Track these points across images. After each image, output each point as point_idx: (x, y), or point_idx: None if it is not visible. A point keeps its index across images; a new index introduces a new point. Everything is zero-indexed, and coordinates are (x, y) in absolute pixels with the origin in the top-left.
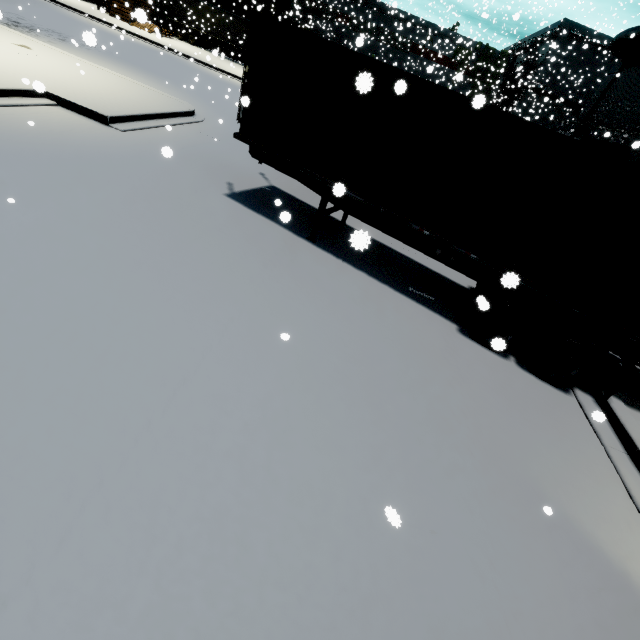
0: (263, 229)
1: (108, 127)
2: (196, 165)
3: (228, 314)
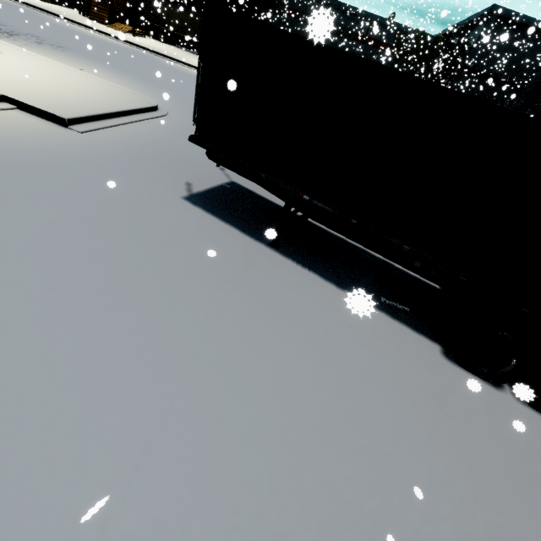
0: (222, 238)
1: (67, 129)
2: (154, 165)
3: (176, 378)
